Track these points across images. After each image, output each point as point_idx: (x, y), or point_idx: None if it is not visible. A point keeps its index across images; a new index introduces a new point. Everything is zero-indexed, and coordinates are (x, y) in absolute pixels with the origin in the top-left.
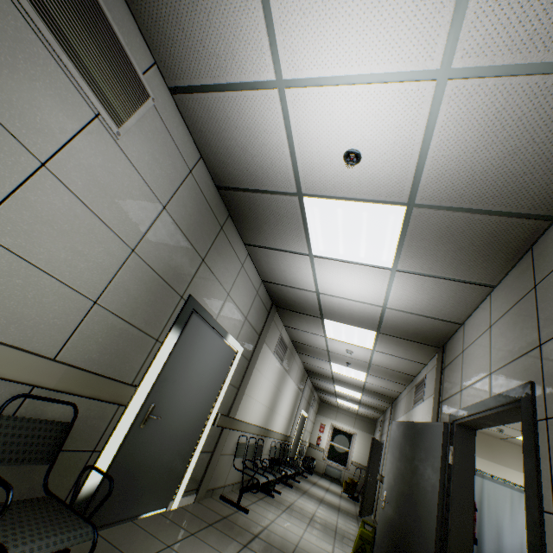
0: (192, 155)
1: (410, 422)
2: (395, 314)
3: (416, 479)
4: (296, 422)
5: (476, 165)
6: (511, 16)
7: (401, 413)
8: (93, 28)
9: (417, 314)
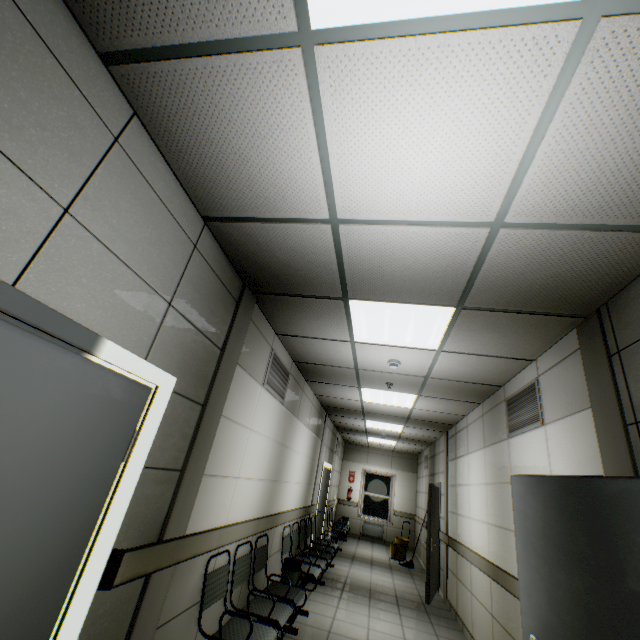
0: None
1: (573, 478)
2: (517, 244)
3: None
4: (318, 481)
5: None
6: None
7: (474, 446)
8: None
9: (578, 229)
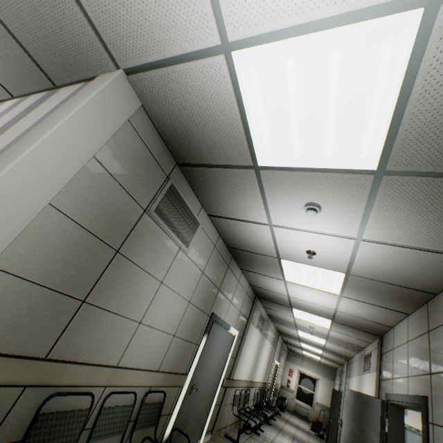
0: (215, 237)
1: (359, 393)
2: (344, 315)
3: (363, 438)
4: (271, 370)
5: (383, 268)
6: (388, 231)
7: (354, 373)
8: (181, 213)
9: (360, 317)
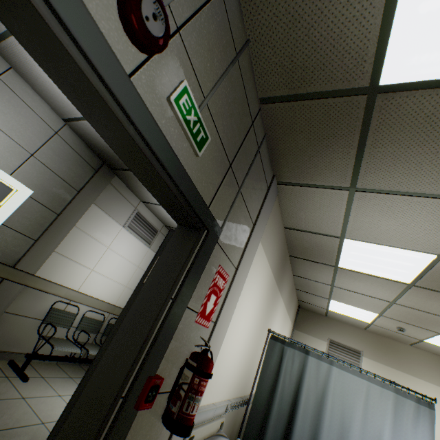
0: None
1: None
2: None
3: None
4: None
5: None
6: None
7: None
8: None
9: None
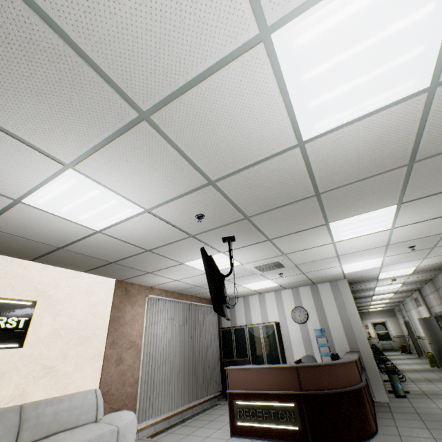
0: None
1: (423, 318)
2: (400, 290)
3: (435, 333)
4: None
5: (415, 280)
6: (415, 276)
7: (411, 308)
8: None
9: (408, 288)
